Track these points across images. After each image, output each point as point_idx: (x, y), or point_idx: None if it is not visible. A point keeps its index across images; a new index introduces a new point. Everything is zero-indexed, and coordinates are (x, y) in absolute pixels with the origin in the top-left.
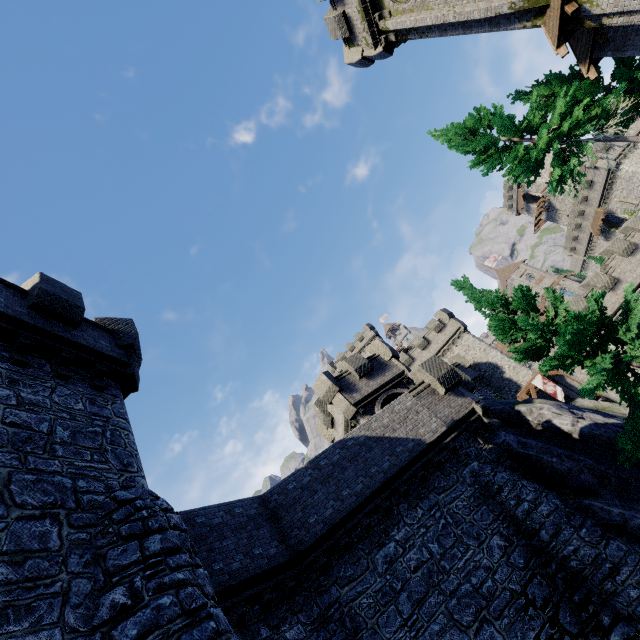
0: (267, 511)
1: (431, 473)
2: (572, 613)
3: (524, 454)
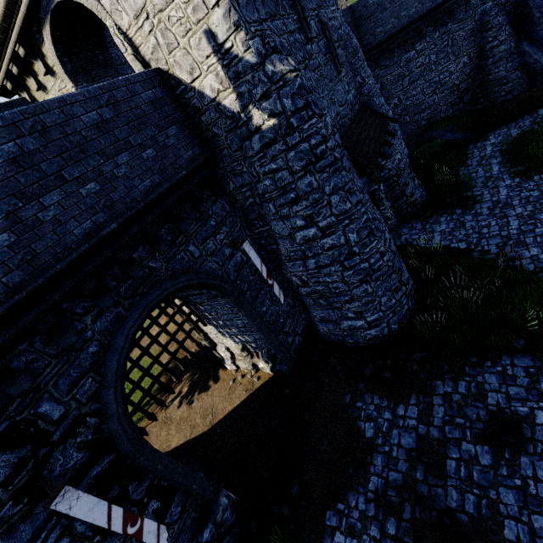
0: (354, 20)
1: (459, 7)
2: (471, 96)
3: (524, 5)
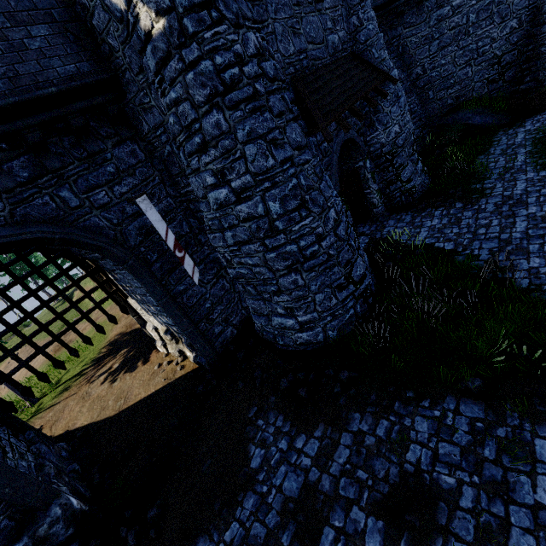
0: None
1: None
2: (514, 73)
3: None
